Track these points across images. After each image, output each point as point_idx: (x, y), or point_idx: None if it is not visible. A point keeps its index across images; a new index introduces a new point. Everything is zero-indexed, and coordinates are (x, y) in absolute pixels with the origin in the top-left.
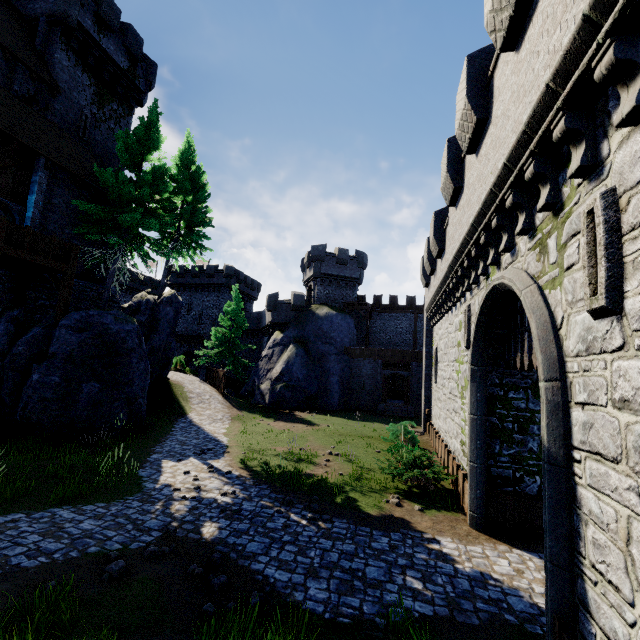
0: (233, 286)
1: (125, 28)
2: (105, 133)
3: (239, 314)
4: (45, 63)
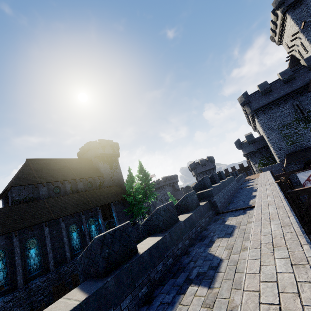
0: (169, 193)
1: (107, 142)
2: (115, 174)
3: (176, 202)
4: (98, 169)
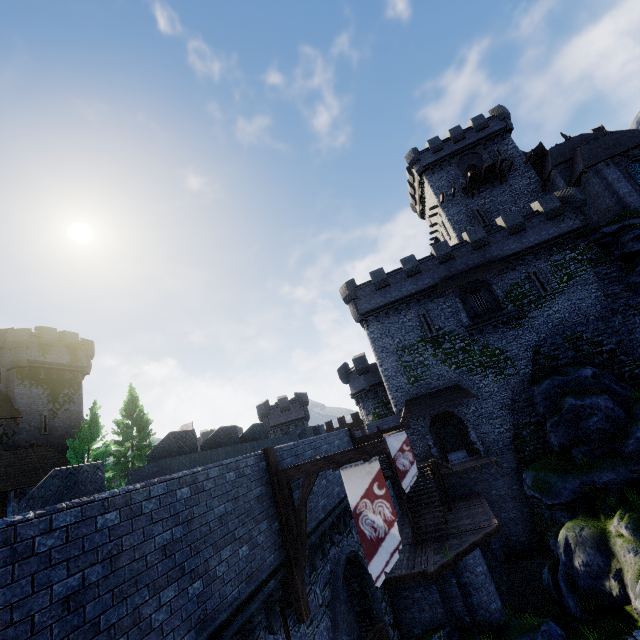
0: None
1: (63, 335)
2: (62, 416)
3: None
4: (9, 399)
